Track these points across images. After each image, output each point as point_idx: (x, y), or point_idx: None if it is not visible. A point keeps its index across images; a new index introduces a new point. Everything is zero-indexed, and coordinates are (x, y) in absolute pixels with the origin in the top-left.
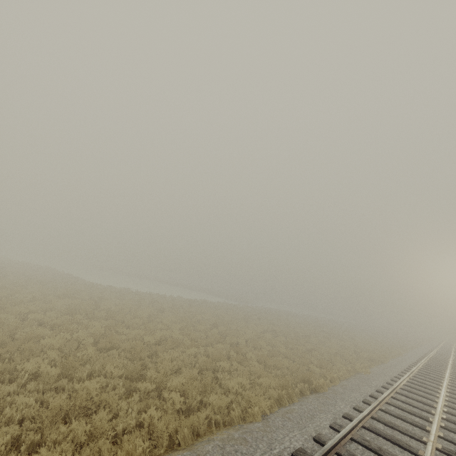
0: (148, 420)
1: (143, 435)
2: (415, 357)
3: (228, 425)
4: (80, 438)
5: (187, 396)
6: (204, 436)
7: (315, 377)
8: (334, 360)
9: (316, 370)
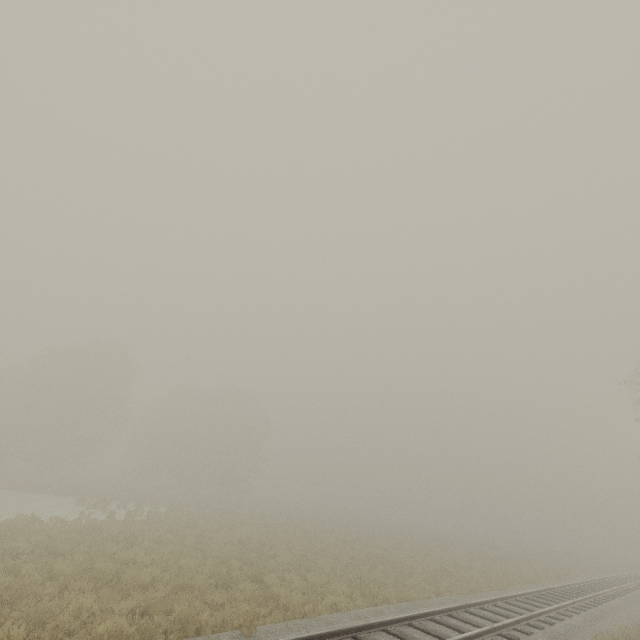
0: None
1: None
2: None
3: None
4: None
5: None
6: None
7: None
8: None
9: None
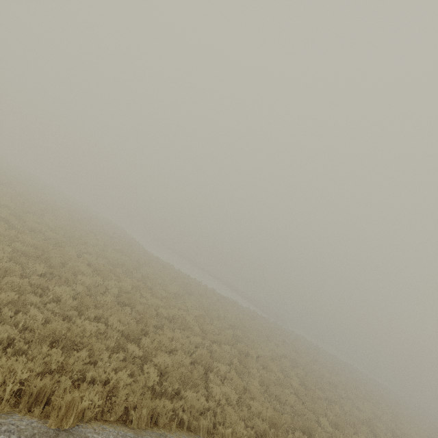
0: (115, 380)
1: (103, 393)
2: None
3: (193, 431)
4: (52, 365)
5: (165, 378)
6: (161, 428)
7: (322, 434)
8: (358, 427)
9: (327, 427)
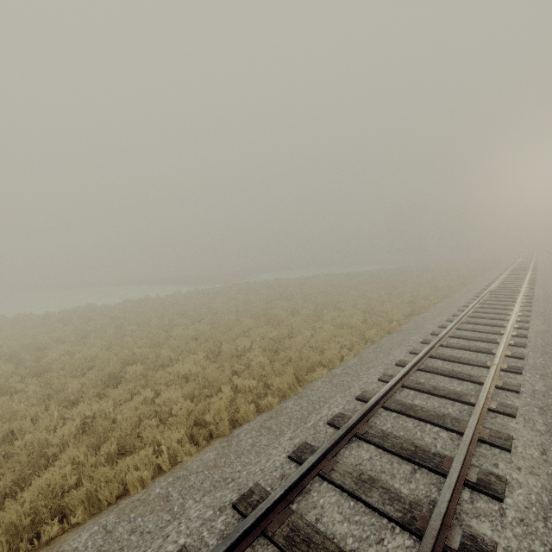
0: None
1: None
2: (426, 329)
3: None
4: None
5: None
6: None
7: None
8: None
9: None
